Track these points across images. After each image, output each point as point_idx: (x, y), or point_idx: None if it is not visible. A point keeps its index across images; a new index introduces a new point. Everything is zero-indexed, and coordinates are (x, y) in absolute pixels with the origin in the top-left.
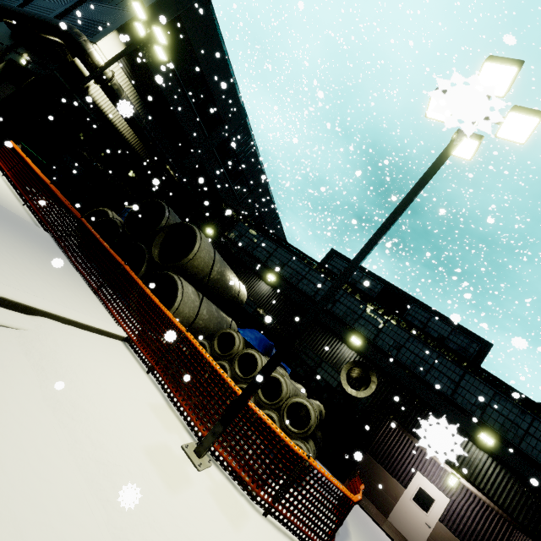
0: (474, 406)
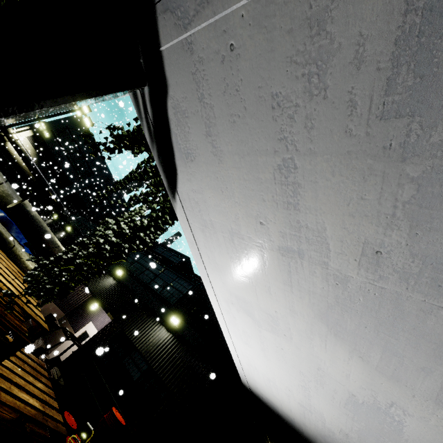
0: (129, 263)
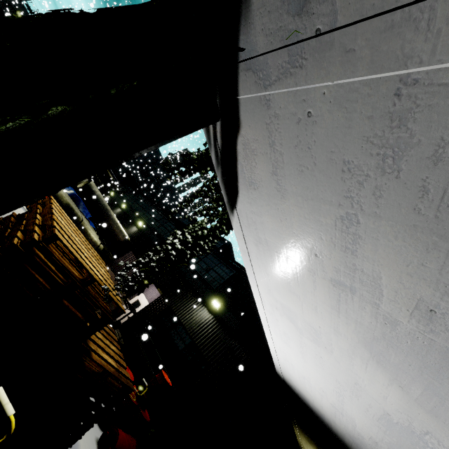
0: None
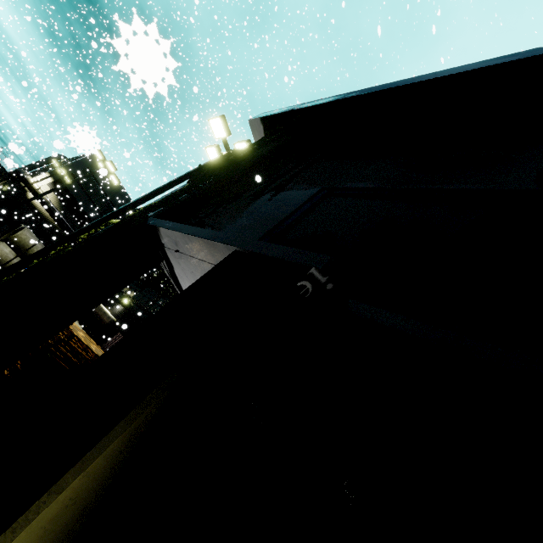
0: None
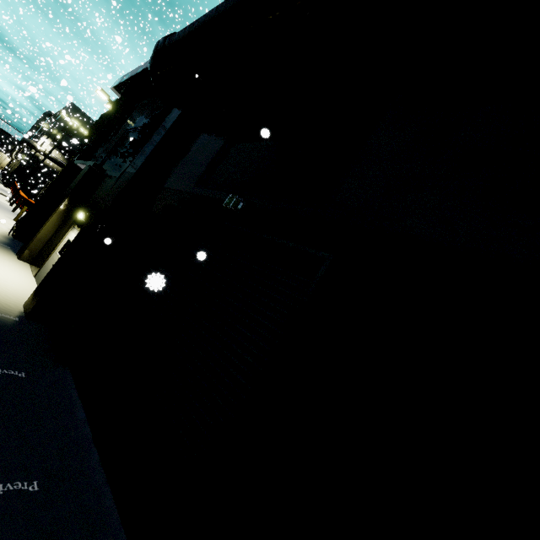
0: None
